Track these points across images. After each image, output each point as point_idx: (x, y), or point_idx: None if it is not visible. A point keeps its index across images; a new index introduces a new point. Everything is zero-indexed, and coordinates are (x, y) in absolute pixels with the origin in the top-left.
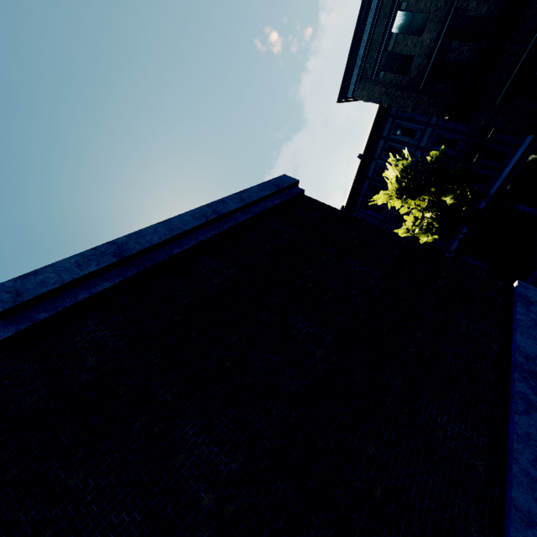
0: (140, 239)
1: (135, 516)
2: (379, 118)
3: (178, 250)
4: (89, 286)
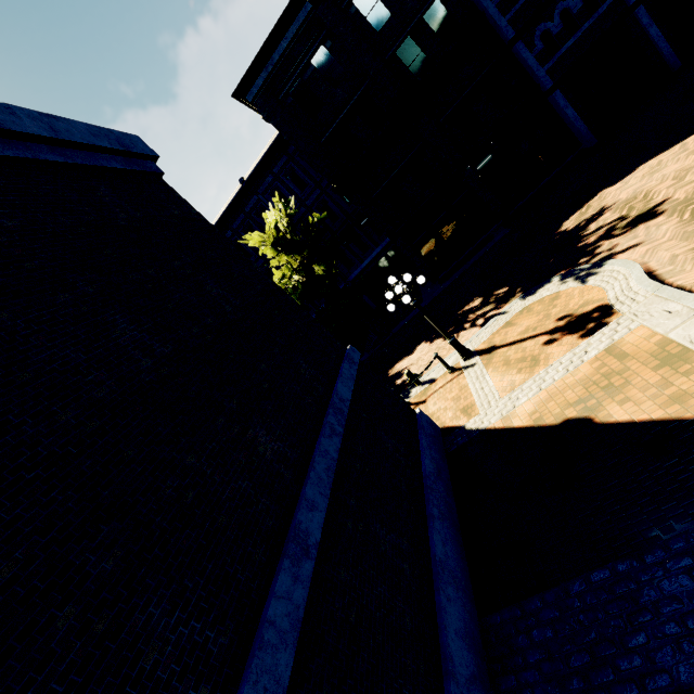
0: None
1: None
2: (275, 149)
3: None
4: None
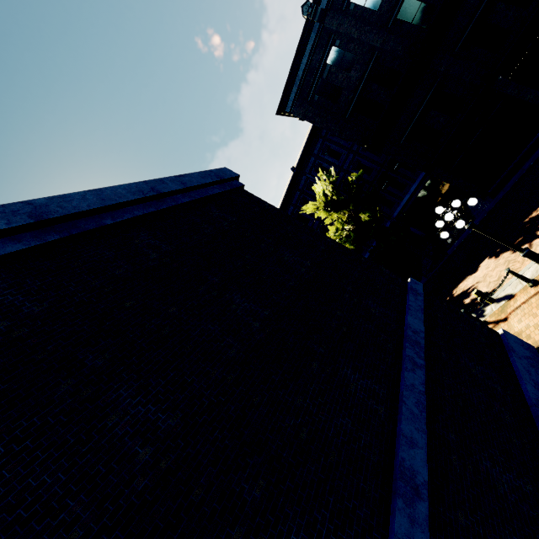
0: (64, 204)
1: (59, 476)
2: (312, 137)
3: (110, 221)
4: None
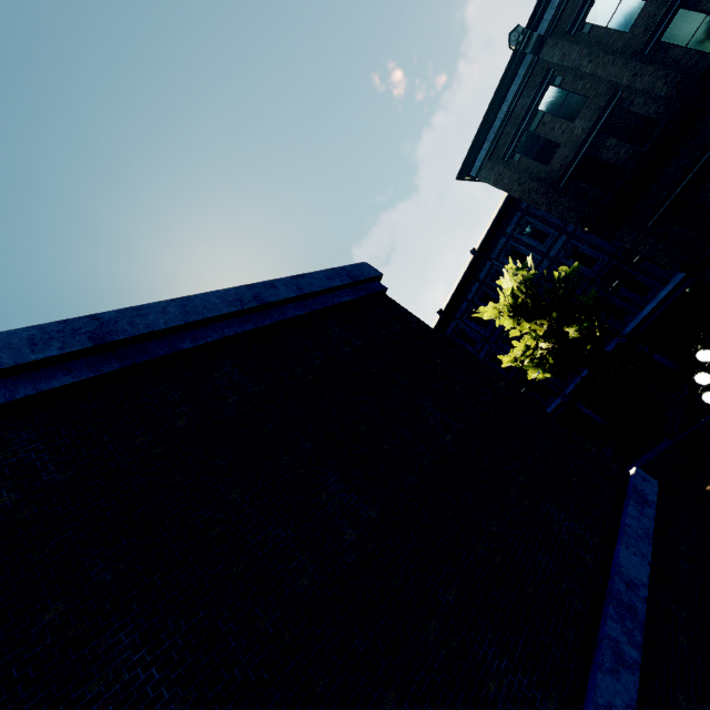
0: (137, 319)
1: None
2: (505, 210)
3: (189, 344)
4: (39, 377)
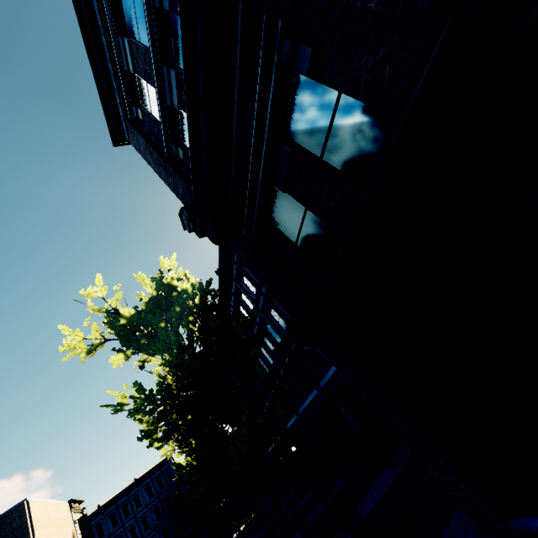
0: None
1: None
2: None
3: None
4: None
